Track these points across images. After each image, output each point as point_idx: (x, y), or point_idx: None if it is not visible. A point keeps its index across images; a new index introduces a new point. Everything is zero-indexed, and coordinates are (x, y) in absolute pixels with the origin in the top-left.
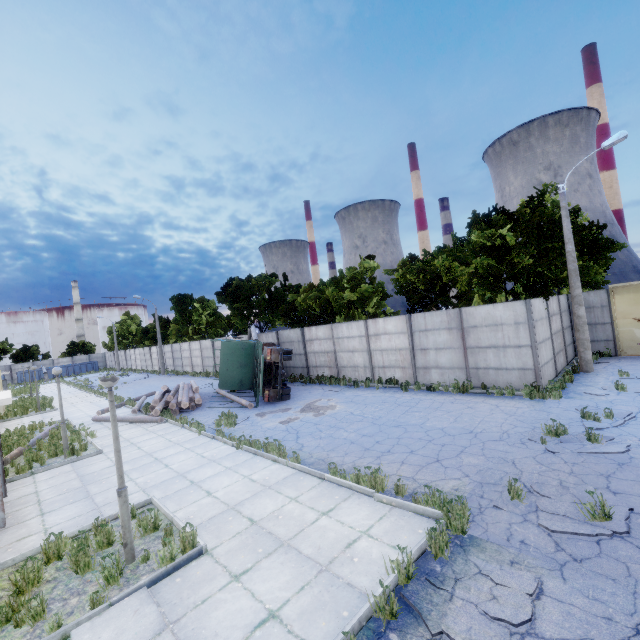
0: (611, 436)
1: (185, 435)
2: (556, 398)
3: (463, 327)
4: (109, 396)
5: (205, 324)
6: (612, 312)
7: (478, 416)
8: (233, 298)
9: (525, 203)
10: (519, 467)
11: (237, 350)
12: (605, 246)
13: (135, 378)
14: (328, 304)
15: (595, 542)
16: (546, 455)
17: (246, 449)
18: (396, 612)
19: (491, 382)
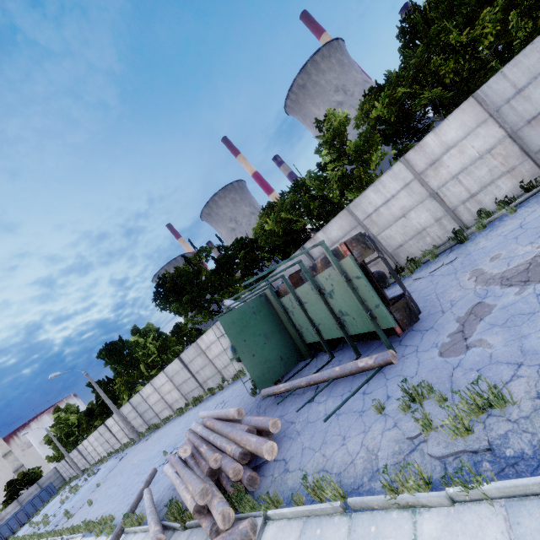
0: None
1: None
2: None
3: None
4: None
5: (155, 352)
6: None
7: None
8: (176, 293)
9: None
10: None
11: (248, 320)
12: None
13: (107, 470)
14: (307, 207)
15: None
16: None
17: None
18: None
19: None
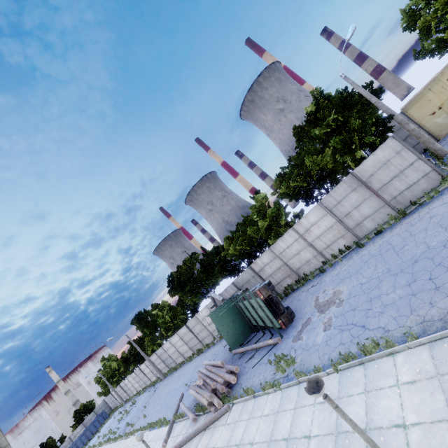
0: None
1: (269, 401)
2: None
3: (363, 181)
4: (331, 403)
5: (169, 320)
6: (414, 121)
7: None
8: (181, 286)
9: (318, 102)
10: None
11: (223, 313)
12: (380, 92)
13: (146, 398)
14: (251, 240)
15: None
16: None
17: (346, 367)
18: None
19: (411, 199)
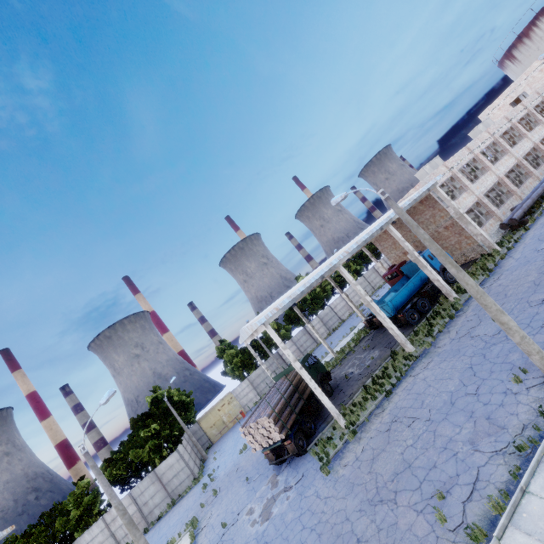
0: (216, 476)
1: None
2: (202, 477)
3: (159, 477)
4: None
5: None
6: (203, 429)
7: (185, 505)
8: None
9: (152, 404)
10: (202, 502)
11: None
12: (188, 407)
13: None
14: (54, 535)
15: (217, 497)
16: (206, 494)
17: None
18: (195, 537)
19: (181, 491)
